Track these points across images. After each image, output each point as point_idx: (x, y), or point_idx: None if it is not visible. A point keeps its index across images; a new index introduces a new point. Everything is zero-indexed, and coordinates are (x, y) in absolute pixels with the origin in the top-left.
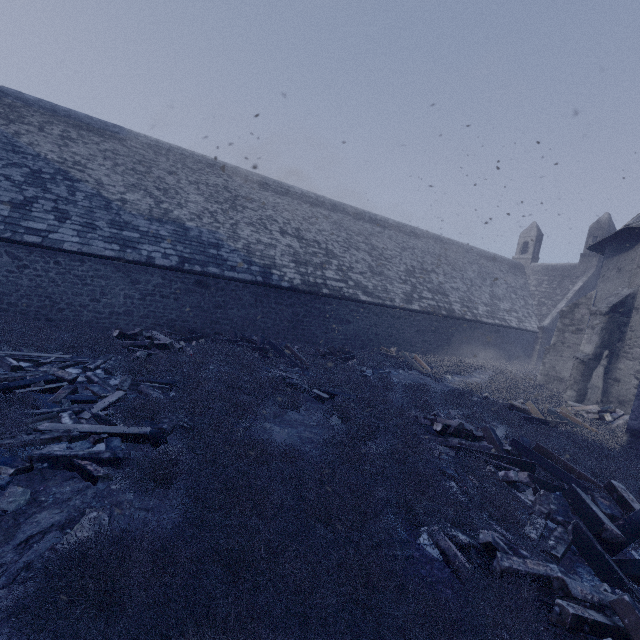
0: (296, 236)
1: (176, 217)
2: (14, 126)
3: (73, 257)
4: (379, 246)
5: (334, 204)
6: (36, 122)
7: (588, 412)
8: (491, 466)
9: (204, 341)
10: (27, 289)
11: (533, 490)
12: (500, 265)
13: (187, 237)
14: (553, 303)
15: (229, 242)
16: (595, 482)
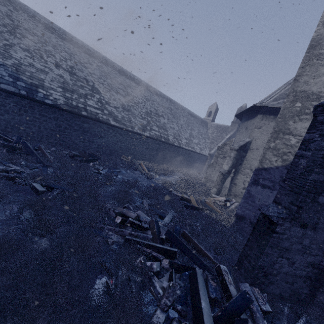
0: (69, 71)
1: None
2: None
3: None
4: (132, 94)
5: (106, 60)
6: None
7: (220, 201)
8: (142, 258)
9: None
10: None
11: (170, 274)
12: (197, 120)
13: None
14: (217, 143)
15: None
16: (212, 259)
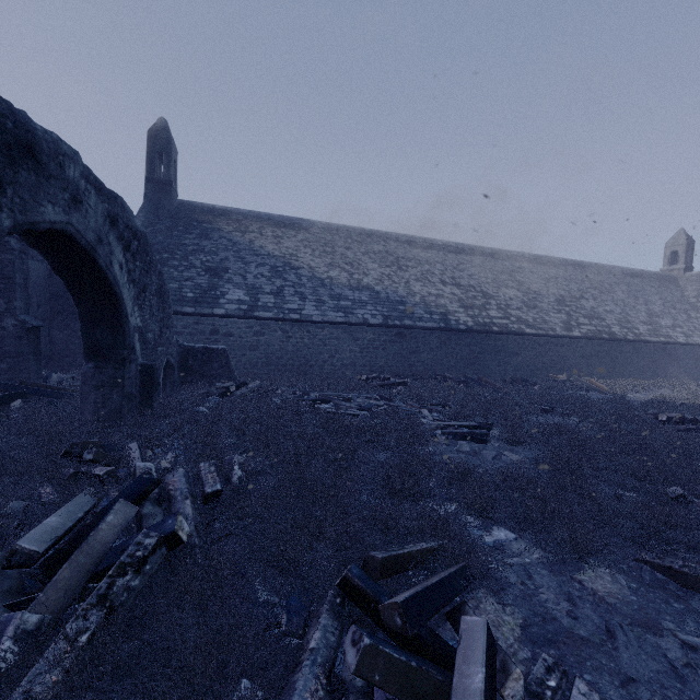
0: (454, 284)
1: (367, 284)
2: (247, 236)
3: (317, 326)
4: (524, 281)
5: (472, 249)
6: (256, 229)
7: None
8: None
9: (409, 381)
10: (291, 353)
11: None
12: (649, 280)
13: (380, 299)
14: None
15: (409, 298)
16: None
